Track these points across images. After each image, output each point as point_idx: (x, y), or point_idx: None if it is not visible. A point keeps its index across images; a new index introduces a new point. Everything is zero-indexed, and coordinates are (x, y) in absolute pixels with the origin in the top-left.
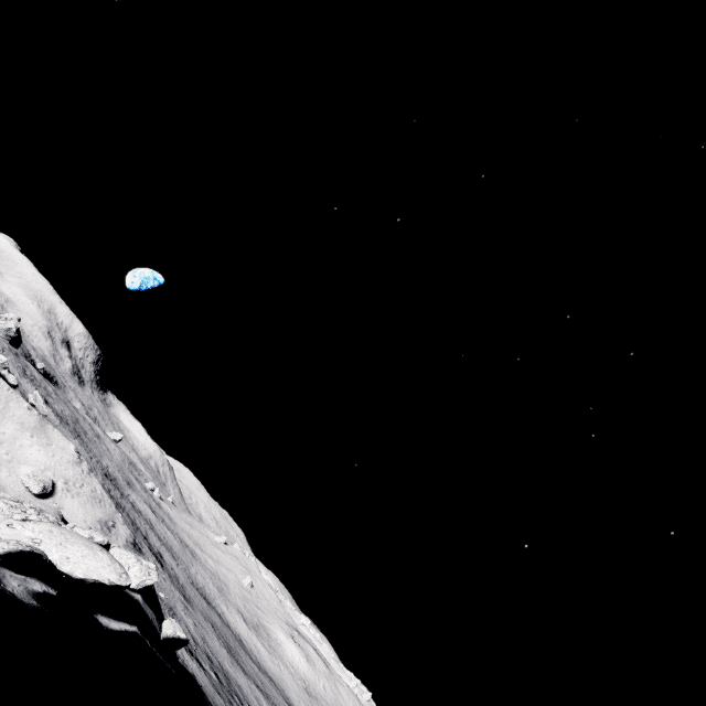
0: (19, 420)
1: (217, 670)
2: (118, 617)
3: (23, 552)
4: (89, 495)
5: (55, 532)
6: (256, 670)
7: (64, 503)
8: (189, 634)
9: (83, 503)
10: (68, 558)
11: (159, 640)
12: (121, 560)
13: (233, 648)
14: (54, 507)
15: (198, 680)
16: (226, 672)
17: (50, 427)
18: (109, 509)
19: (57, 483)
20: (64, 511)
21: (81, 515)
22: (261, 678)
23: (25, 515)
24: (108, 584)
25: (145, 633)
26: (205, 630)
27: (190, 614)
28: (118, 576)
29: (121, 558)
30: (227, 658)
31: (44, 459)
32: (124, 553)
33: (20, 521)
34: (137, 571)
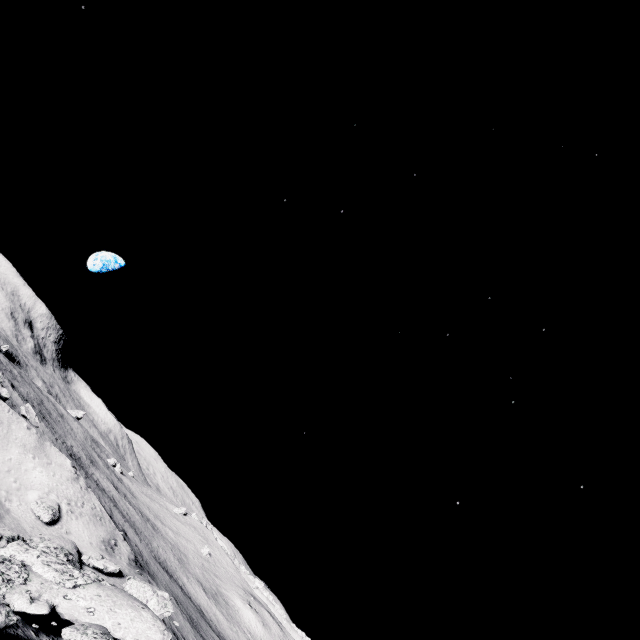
0: (21, 443)
1: None
2: None
3: None
4: (91, 514)
5: (103, 595)
6: (217, 639)
7: (70, 527)
8: None
9: (86, 524)
10: (120, 624)
11: None
12: (139, 594)
13: (195, 620)
14: (69, 540)
15: None
16: None
17: (47, 444)
18: (109, 525)
19: (62, 505)
20: (72, 535)
21: (86, 538)
22: None
23: (74, 580)
24: None
25: None
26: None
27: None
28: (162, 635)
29: (139, 591)
30: (191, 631)
31: (47, 480)
32: (140, 585)
33: (72, 589)
34: (155, 604)
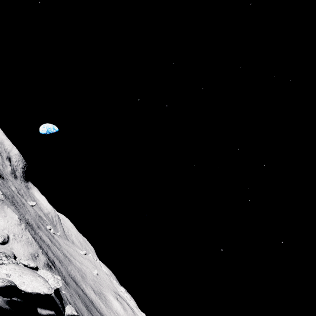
0: None
1: None
2: (45, 307)
3: (7, 286)
4: (25, 241)
5: (17, 269)
6: (99, 315)
7: (13, 246)
8: (67, 301)
9: (22, 245)
10: (24, 282)
11: (62, 314)
12: (44, 276)
13: (88, 306)
14: (10, 250)
15: None
16: None
17: (5, 207)
18: (35, 247)
19: (10, 236)
20: (13, 250)
21: (22, 252)
22: None
23: (2, 261)
24: (43, 293)
25: (57, 313)
26: (75, 298)
27: (68, 291)
28: (48, 289)
29: (44, 275)
30: (86, 311)
31: (3, 224)
32: (45, 272)
33: None
34: (52, 281)
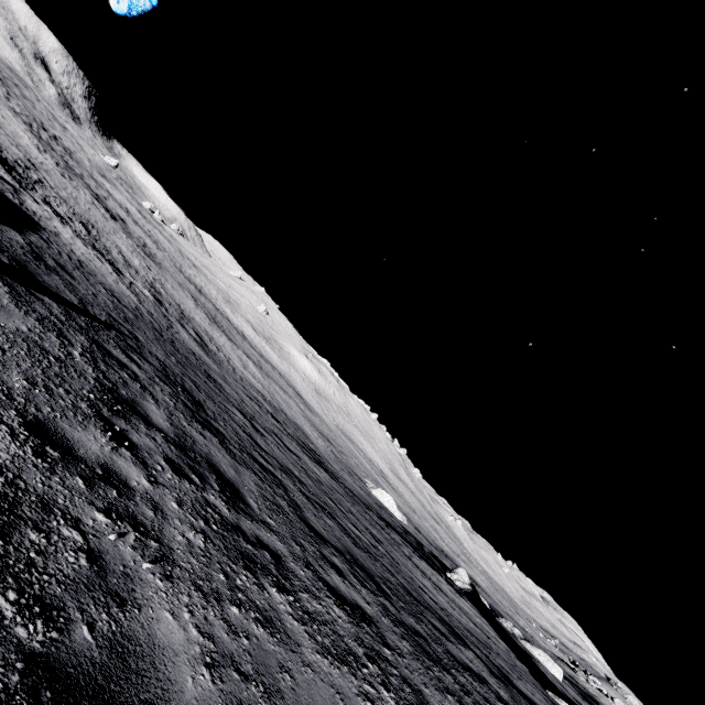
0: None
1: (167, 303)
2: None
3: None
4: None
5: None
6: (255, 354)
7: None
8: (117, 254)
9: None
10: None
11: None
12: None
13: (223, 326)
14: None
15: (62, 242)
16: (189, 317)
17: None
18: None
19: None
20: None
21: None
22: (260, 361)
23: None
24: None
25: None
26: (172, 286)
27: (144, 261)
28: None
29: None
30: (204, 319)
31: None
32: None
33: None
34: None
